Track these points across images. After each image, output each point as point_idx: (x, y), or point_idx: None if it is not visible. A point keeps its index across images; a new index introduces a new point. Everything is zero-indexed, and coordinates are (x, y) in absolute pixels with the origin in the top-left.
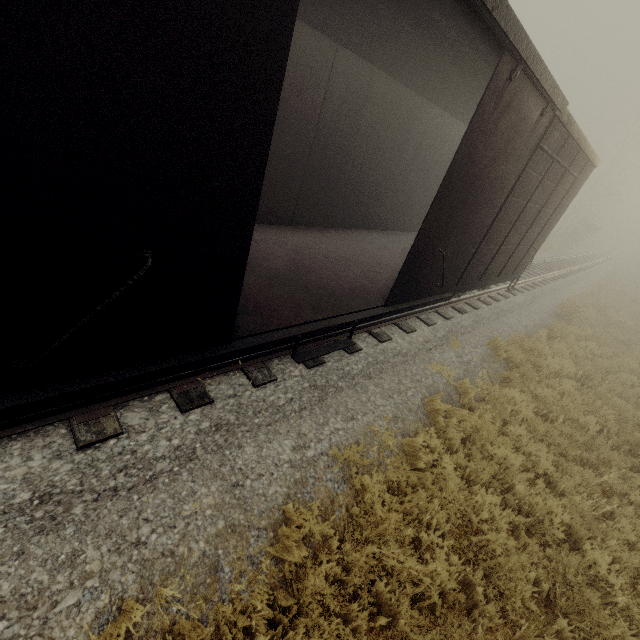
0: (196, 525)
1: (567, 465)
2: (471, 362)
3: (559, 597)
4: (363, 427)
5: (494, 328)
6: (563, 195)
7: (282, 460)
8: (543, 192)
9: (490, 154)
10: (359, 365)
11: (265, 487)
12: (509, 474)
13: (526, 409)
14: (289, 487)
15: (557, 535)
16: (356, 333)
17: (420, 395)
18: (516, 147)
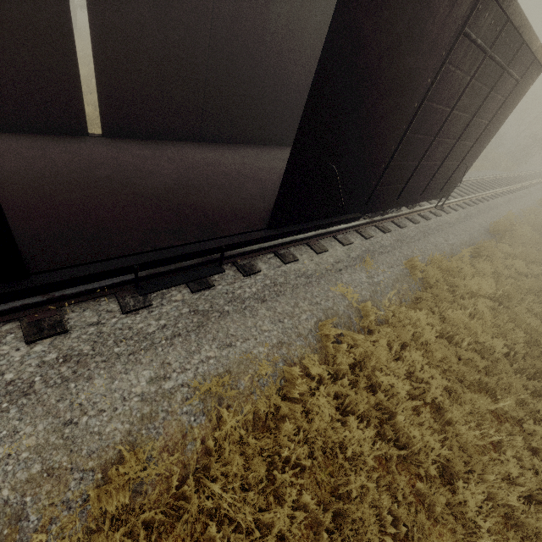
0: (4, 470)
1: (461, 391)
2: (382, 283)
3: (416, 540)
4: (239, 355)
5: (417, 247)
6: (501, 103)
7: (133, 393)
8: (473, 97)
9: (387, 38)
10: (253, 288)
11: (103, 424)
12: (393, 402)
13: (431, 331)
14: (133, 423)
15: (430, 471)
16: (259, 254)
17: (315, 319)
18: (427, 30)
